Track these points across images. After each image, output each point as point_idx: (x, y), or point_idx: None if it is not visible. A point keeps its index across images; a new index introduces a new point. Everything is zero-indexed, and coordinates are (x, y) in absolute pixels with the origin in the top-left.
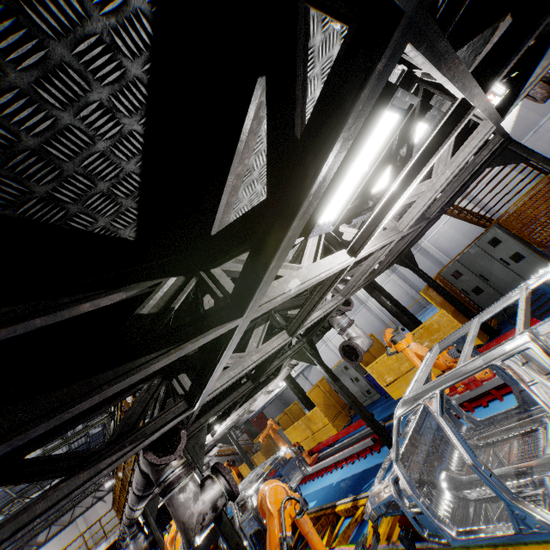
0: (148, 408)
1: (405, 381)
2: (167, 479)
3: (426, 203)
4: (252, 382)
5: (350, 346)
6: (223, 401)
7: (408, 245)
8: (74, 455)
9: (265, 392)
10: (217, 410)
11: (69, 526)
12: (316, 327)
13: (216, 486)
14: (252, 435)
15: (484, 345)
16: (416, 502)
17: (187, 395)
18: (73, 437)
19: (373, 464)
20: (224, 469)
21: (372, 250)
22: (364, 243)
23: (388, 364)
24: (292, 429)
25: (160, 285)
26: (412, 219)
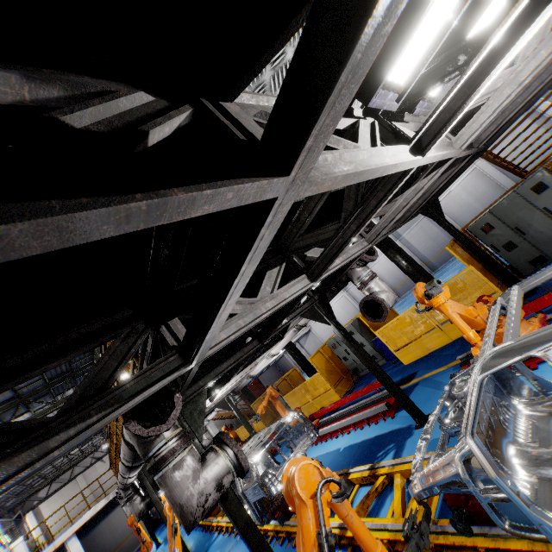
0: (125, 363)
1: (418, 345)
2: (157, 453)
3: (501, 104)
4: (258, 341)
5: (373, 302)
6: (226, 362)
7: (435, 193)
8: (5, 428)
9: (267, 356)
10: (219, 371)
11: (69, 484)
12: (332, 282)
13: (220, 461)
14: (249, 400)
15: (529, 301)
16: (501, 487)
17: (182, 347)
18: (62, 402)
19: (387, 430)
20: (231, 440)
21: (435, 157)
22: (442, 130)
23: (401, 328)
24: (292, 394)
25: (115, 93)
26: (477, 130)
